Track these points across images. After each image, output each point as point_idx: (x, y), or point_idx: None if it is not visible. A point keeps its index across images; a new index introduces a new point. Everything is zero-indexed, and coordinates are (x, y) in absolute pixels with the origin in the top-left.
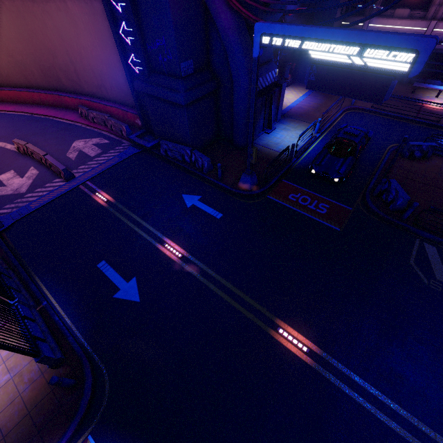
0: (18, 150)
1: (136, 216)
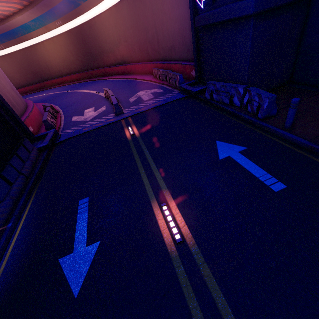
0: (105, 96)
1: (149, 155)
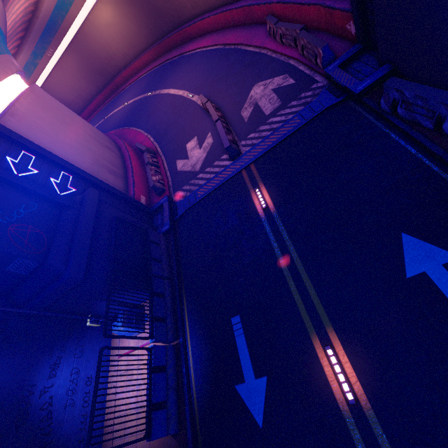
0: (203, 107)
1: (296, 254)
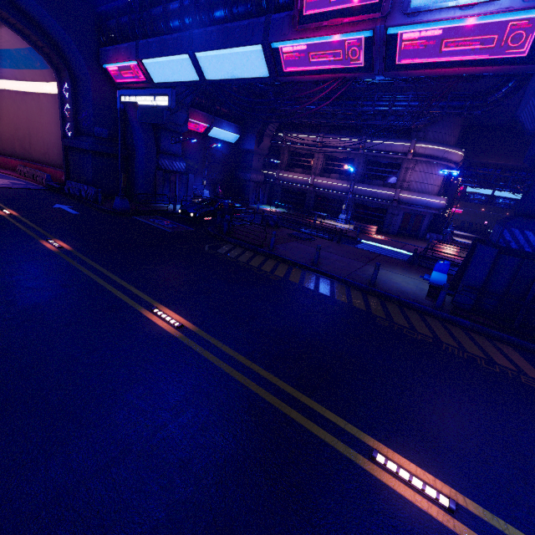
0: None
1: None
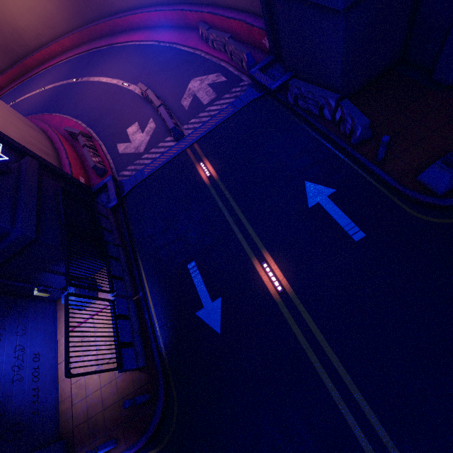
0: (142, 96)
1: (237, 206)
